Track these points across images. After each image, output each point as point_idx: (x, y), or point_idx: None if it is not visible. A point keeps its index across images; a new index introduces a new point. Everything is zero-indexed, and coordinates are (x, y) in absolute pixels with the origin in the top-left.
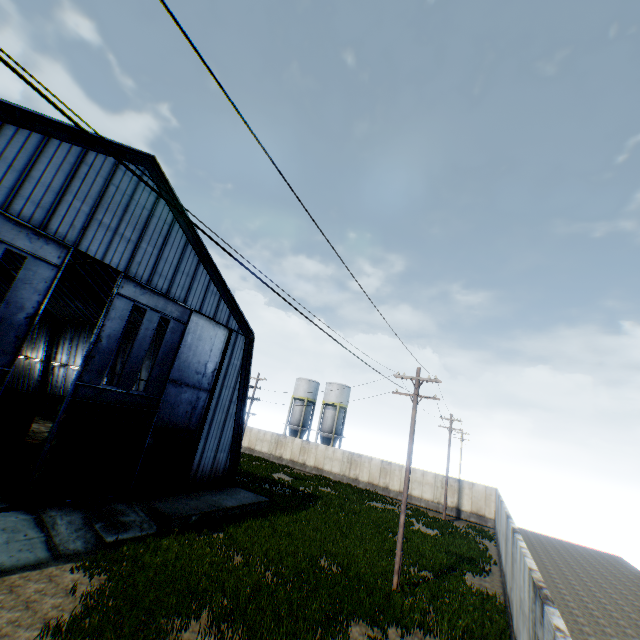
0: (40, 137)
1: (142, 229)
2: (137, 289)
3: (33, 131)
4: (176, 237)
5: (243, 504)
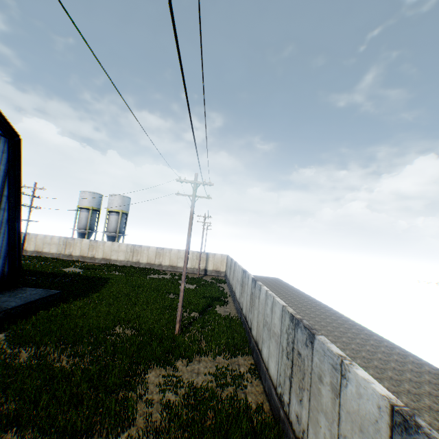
0: None
1: None
2: None
3: None
4: None
5: (30, 301)
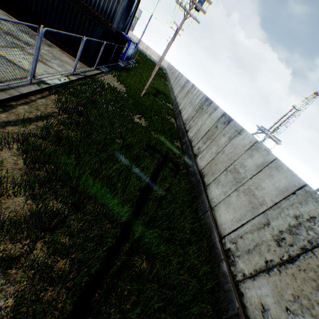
0: None
1: None
2: None
3: None
4: None
5: None
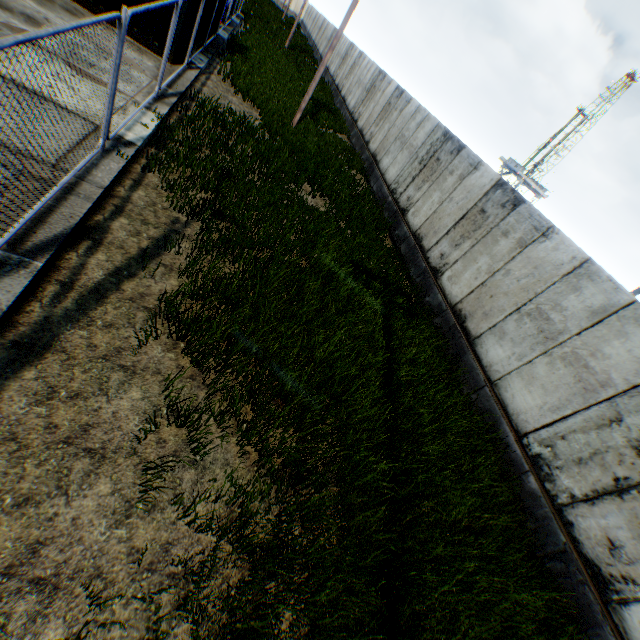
0: None
1: None
2: None
3: None
4: None
5: None
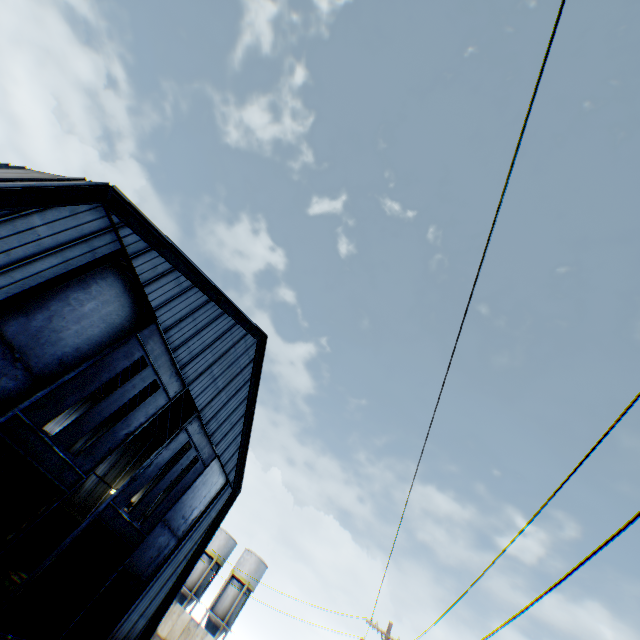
0: (221, 311)
1: (229, 381)
2: (198, 428)
3: (220, 307)
4: (243, 392)
5: None
